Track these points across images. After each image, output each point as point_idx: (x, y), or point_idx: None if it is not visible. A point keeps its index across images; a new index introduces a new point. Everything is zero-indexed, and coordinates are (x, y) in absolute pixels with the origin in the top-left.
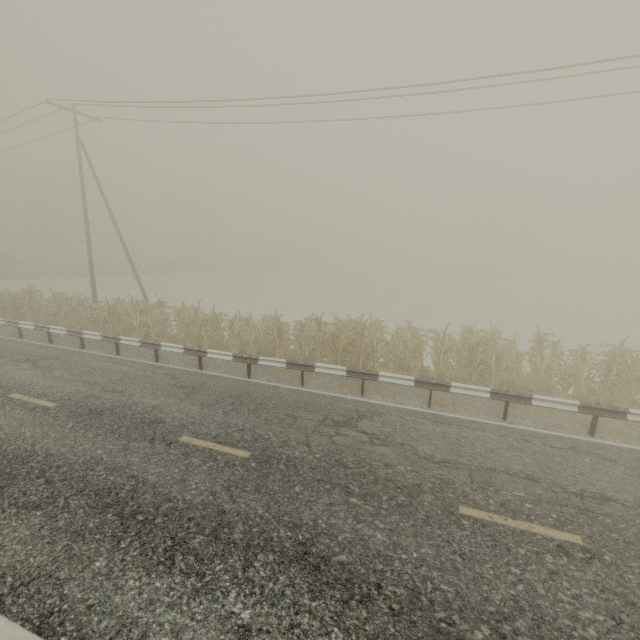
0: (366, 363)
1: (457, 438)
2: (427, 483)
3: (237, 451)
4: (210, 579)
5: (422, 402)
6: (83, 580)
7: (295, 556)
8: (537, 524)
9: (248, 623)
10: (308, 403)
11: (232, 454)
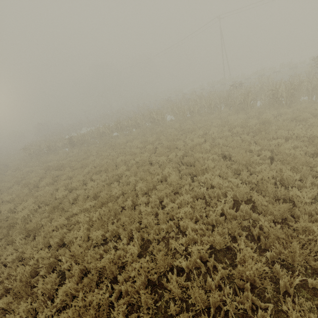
0: None
1: None
2: None
3: None
4: None
5: None
6: None
7: None
8: None
9: None
10: None
11: None
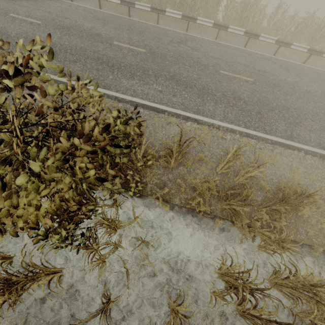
0: (189, 13)
1: (224, 52)
2: (211, 64)
3: (140, 49)
4: (147, 82)
5: (213, 37)
6: (109, 80)
7: (170, 79)
8: (242, 76)
9: (161, 90)
10: (163, 33)
11: (138, 50)
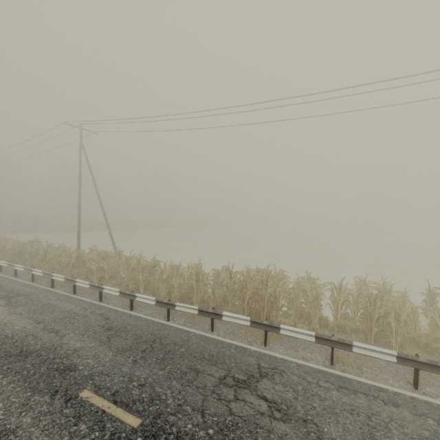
0: (270, 311)
1: (367, 415)
2: None
3: (128, 416)
4: None
5: (324, 357)
6: None
7: None
8: None
9: None
10: (213, 353)
11: (122, 421)
